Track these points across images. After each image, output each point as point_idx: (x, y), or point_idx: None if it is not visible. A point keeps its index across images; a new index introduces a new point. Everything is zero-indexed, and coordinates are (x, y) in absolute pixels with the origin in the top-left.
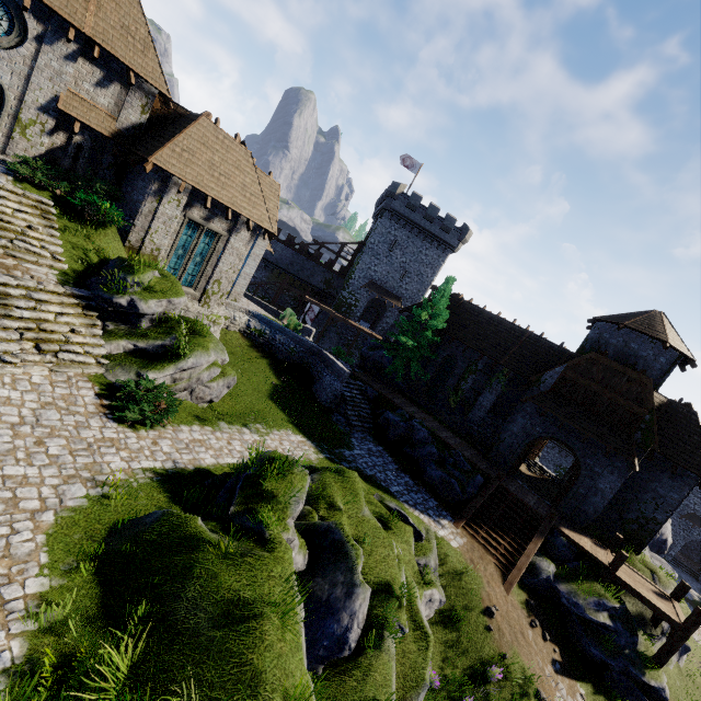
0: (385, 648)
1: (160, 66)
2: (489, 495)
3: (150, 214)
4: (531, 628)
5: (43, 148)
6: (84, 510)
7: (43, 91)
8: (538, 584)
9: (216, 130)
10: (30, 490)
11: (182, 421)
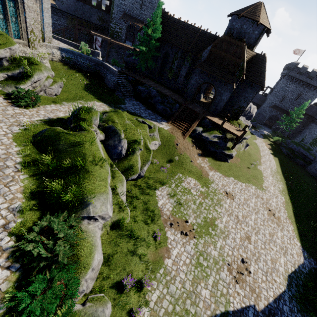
0: (135, 154)
1: None
2: (181, 111)
3: None
4: (192, 147)
5: None
6: (21, 133)
7: None
8: (196, 135)
9: None
10: None
11: (45, 104)
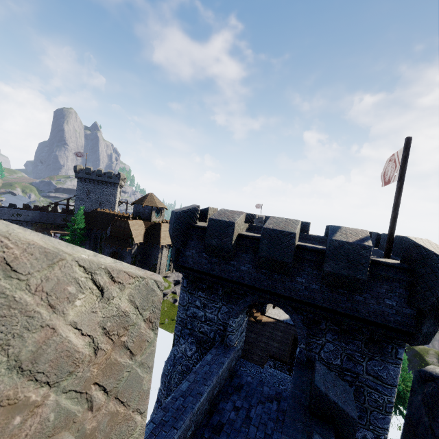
0: None
1: None
2: None
3: None
4: None
5: None
6: None
7: None
8: None
9: None
10: None
11: None
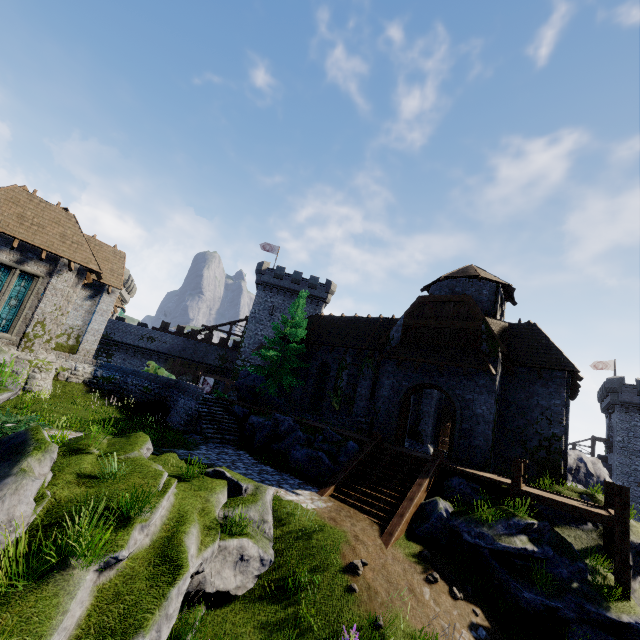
0: (57, 579)
1: None
2: (364, 457)
3: None
4: (428, 584)
5: None
6: None
7: None
8: (433, 530)
9: (31, 196)
10: None
11: None
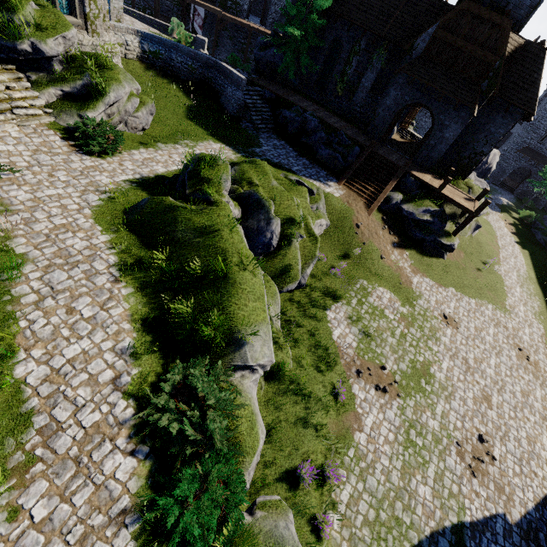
0: (293, 246)
1: None
2: (363, 160)
3: None
4: (382, 230)
5: None
6: (104, 206)
7: None
8: (390, 208)
9: None
10: (67, 200)
11: (130, 147)
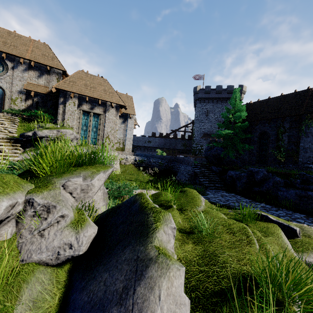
0: None
1: (60, 62)
2: None
3: (63, 113)
4: None
5: (23, 107)
6: None
7: (18, 86)
8: None
9: (86, 74)
10: None
11: None
